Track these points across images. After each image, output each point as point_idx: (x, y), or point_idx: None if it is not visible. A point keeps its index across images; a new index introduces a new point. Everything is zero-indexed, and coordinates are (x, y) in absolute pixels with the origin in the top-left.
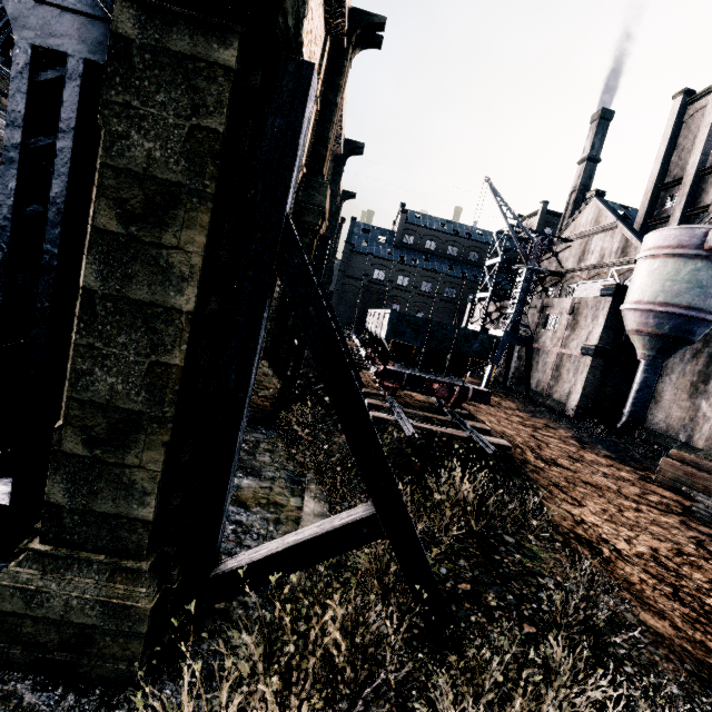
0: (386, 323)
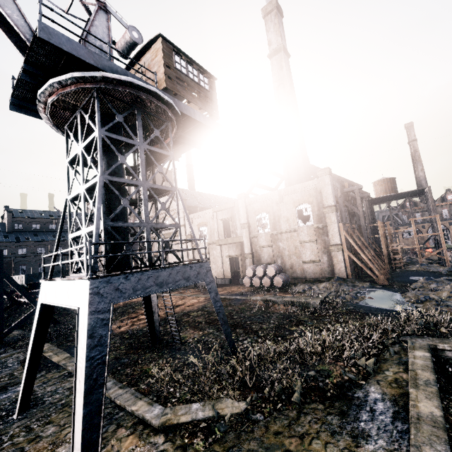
0: (24, 279)
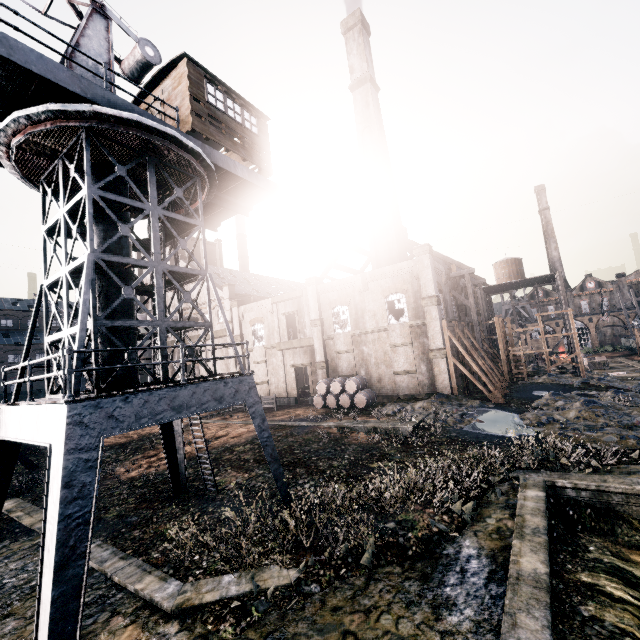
0: None
